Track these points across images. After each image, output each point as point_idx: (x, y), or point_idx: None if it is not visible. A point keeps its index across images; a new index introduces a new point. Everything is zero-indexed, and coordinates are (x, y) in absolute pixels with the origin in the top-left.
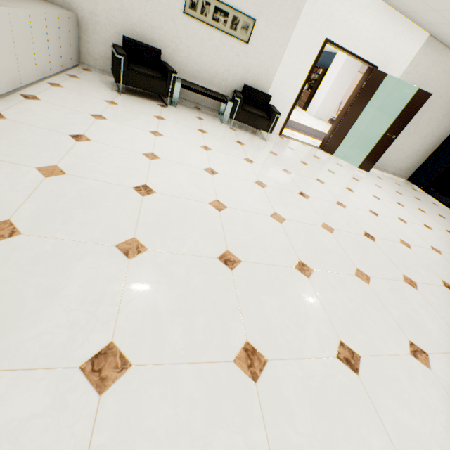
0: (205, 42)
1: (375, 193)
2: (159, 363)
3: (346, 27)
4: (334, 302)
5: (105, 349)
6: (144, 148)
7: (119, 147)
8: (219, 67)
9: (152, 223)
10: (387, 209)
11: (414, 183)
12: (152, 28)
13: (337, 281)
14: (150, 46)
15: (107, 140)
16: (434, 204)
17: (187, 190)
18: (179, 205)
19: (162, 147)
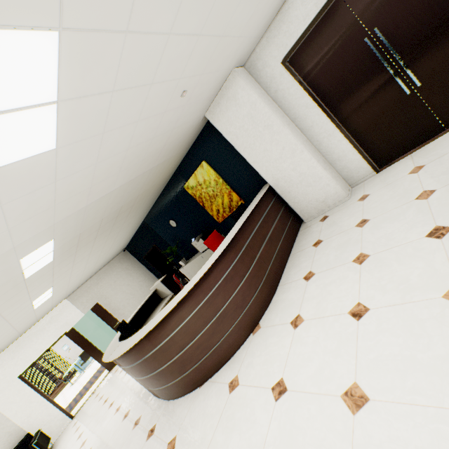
0: None
1: None
2: None
3: (22, 360)
4: None
5: None
6: None
7: None
8: None
9: None
10: (128, 376)
11: None
12: None
13: None
14: None
15: None
16: None
17: None
18: None
19: None
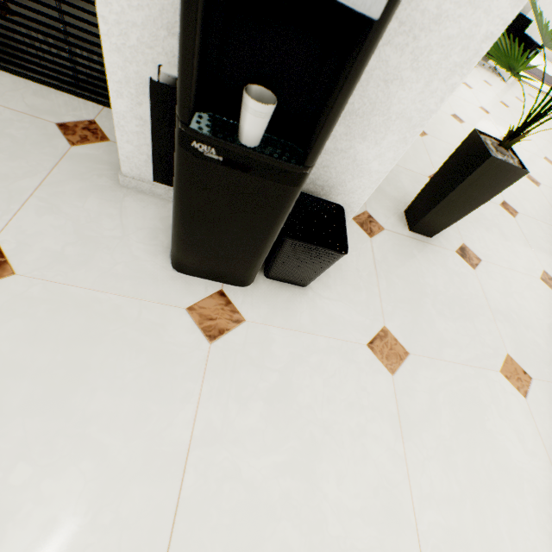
0: None
1: None
2: (528, 216)
3: None
4: None
5: (503, 202)
6: None
7: None
8: None
9: None
10: None
11: None
12: None
13: None
14: None
15: None
16: None
17: (480, 125)
18: None
19: None
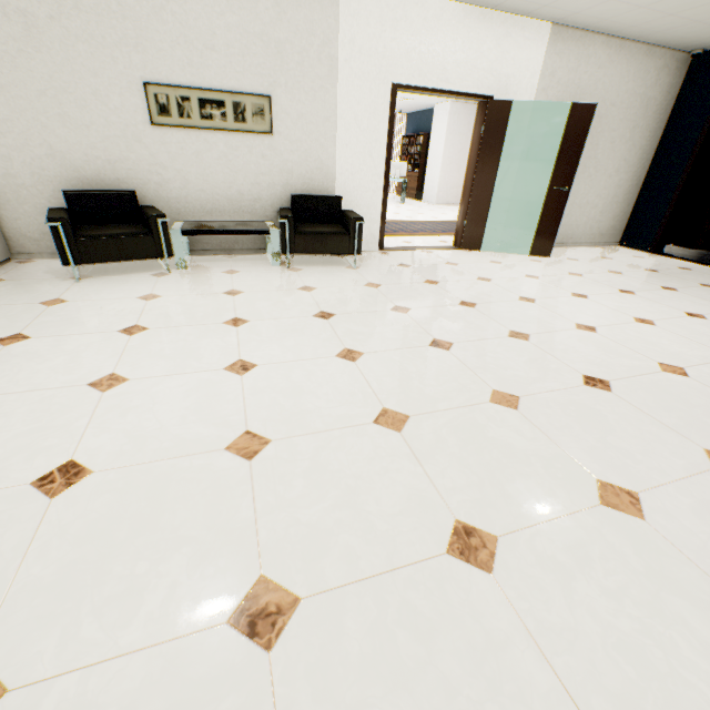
0: (204, 155)
1: (575, 288)
2: None
3: (418, 58)
4: (577, 632)
5: None
6: (96, 370)
7: (36, 388)
8: (240, 184)
9: (51, 576)
10: (608, 311)
11: (633, 246)
12: (110, 164)
13: (564, 547)
14: (114, 191)
15: (11, 382)
16: (683, 270)
17: (176, 435)
18: (147, 485)
19: (140, 353)
